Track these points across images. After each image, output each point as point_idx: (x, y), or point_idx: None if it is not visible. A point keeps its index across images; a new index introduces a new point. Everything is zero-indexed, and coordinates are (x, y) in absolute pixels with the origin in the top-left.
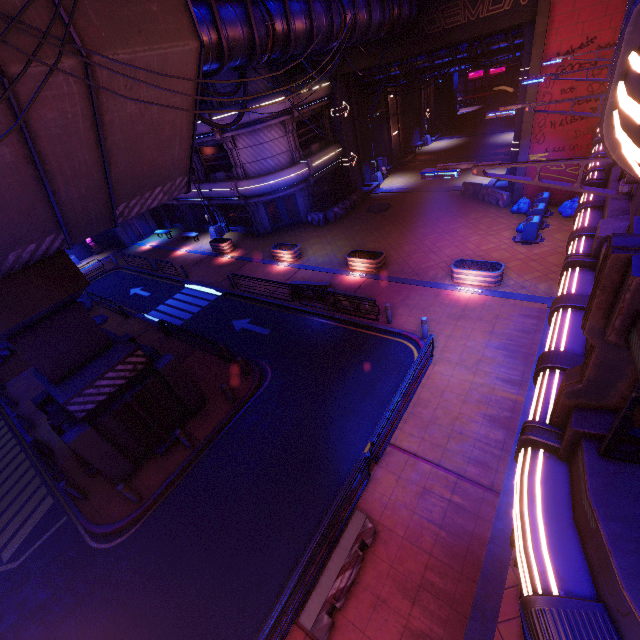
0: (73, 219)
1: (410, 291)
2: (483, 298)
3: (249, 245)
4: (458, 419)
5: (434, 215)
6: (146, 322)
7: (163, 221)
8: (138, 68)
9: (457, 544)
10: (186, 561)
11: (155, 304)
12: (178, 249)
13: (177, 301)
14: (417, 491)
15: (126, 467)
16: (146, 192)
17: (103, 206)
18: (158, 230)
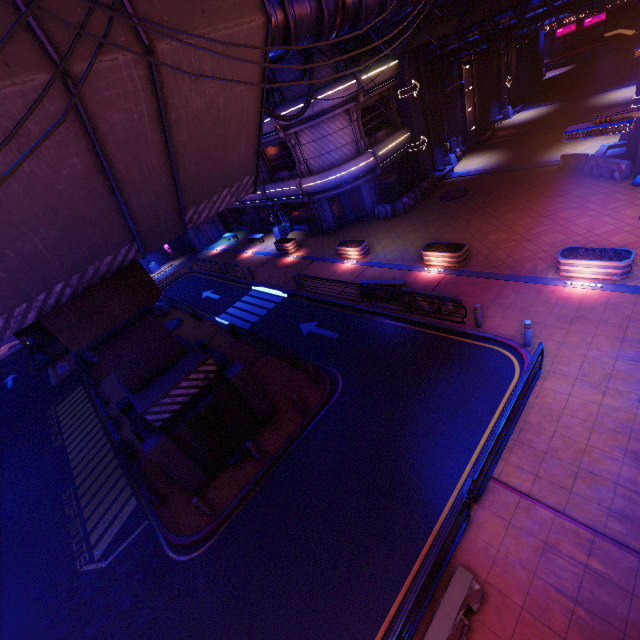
0: (145, 228)
1: (502, 288)
2: (605, 294)
3: (313, 244)
4: (586, 453)
5: (525, 197)
6: (217, 325)
7: (230, 225)
8: (200, 37)
9: (604, 631)
10: (260, 590)
11: (225, 307)
12: (245, 251)
13: (245, 303)
14: (536, 546)
15: (200, 477)
16: (214, 195)
17: (173, 213)
18: (226, 234)
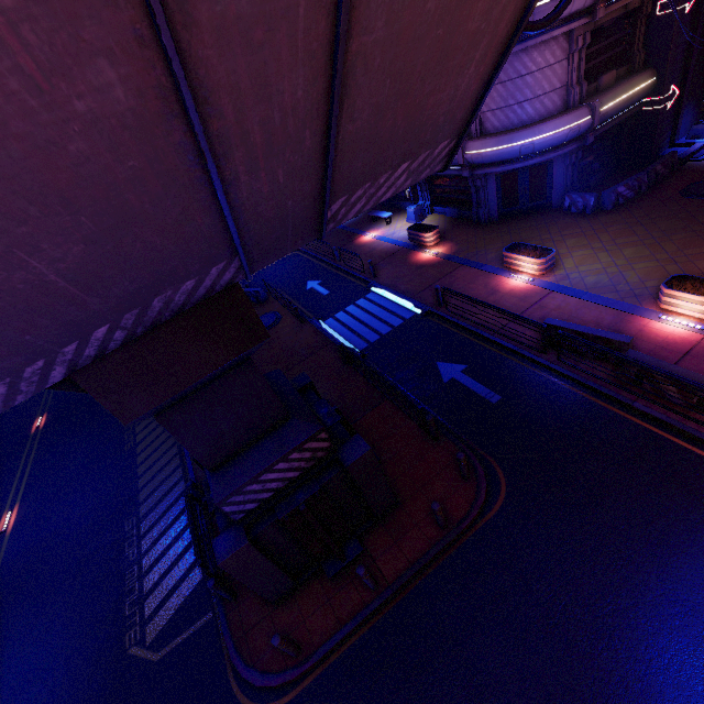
0: (256, 233)
1: None
2: None
3: (462, 238)
4: None
5: None
6: (322, 334)
7: None
8: None
9: None
10: None
11: (334, 309)
12: (364, 233)
13: (360, 310)
14: None
15: (285, 584)
16: (382, 173)
17: (308, 205)
18: None
